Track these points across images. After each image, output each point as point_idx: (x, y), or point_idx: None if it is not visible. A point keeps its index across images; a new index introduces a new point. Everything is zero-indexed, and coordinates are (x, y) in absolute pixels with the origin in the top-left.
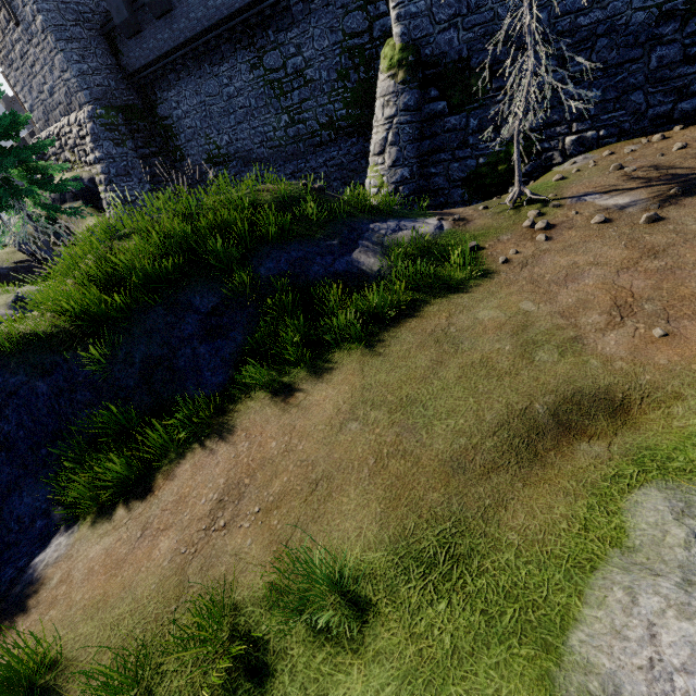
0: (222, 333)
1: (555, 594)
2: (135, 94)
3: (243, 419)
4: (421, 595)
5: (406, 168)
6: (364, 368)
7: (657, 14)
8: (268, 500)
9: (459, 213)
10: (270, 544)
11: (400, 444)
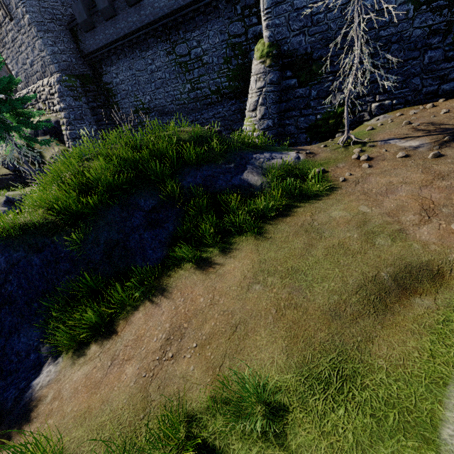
0: (159, 224)
1: (421, 402)
2: (88, 67)
3: (177, 282)
4: (324, 404)
5: (270, 120)
6: (259, 248)
7: (428, 31)
8: (202, 338)
9: (308, 149)
10: (207, 369)
11: (292, 299)
